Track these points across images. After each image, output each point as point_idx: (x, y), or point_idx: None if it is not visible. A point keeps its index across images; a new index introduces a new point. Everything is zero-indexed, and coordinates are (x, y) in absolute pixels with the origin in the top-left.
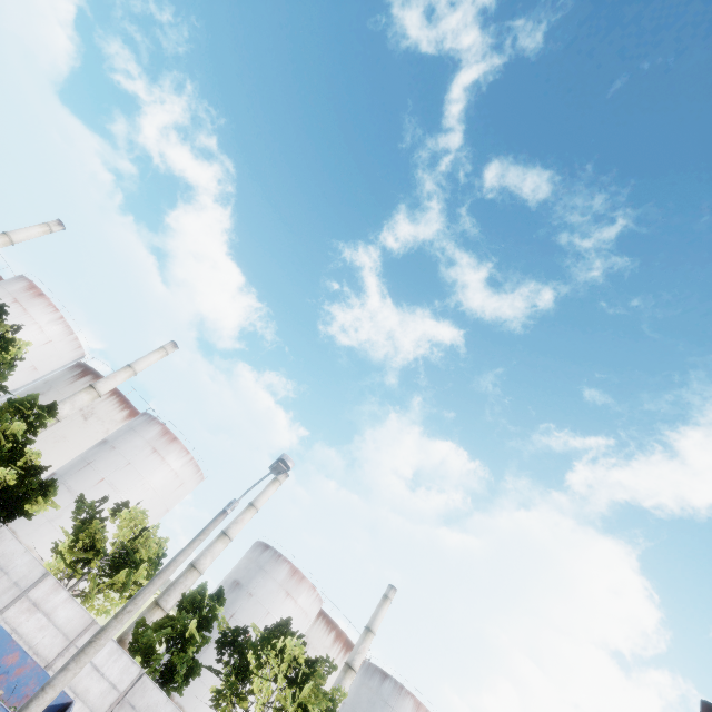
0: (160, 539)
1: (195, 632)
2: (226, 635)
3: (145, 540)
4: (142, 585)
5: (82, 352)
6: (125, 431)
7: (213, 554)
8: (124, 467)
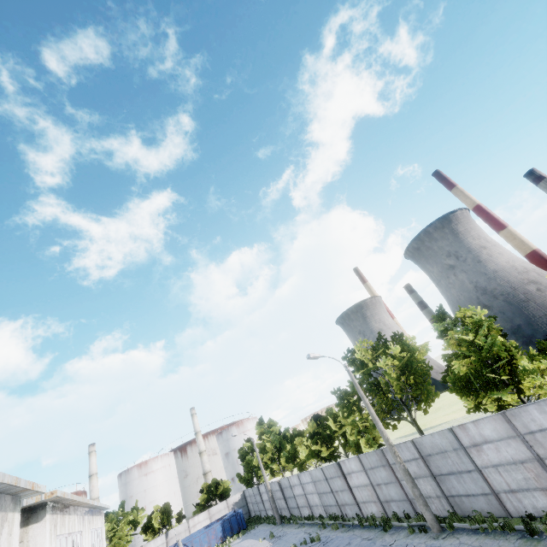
0: None
1: None
2: None
3: None
4: None
5: None
6: None
7: None
8: None
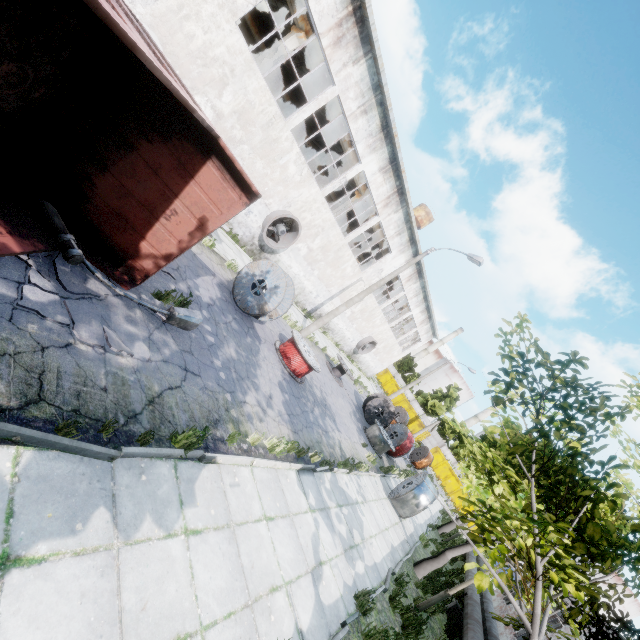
0: None
1: None
2: None
3: None
4: None
5: None
6: None
7: None
8: None
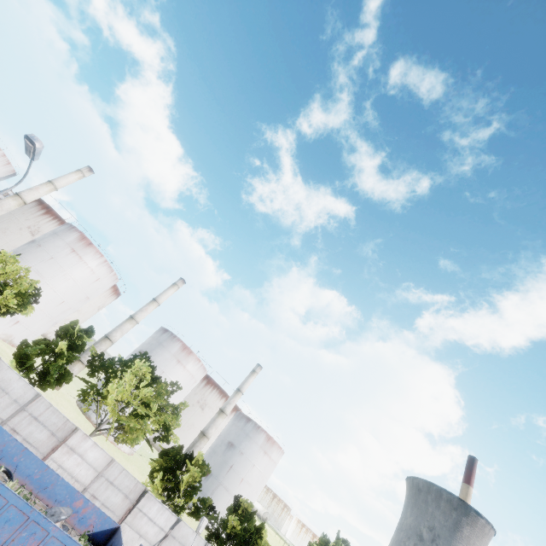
0: (32, 280)
1: (65, 351)
2: (94, 358)
3: (17, 279)
4: (10, 307)
5: (12, 169)
6: (49, 234)
7: (122, 330)
8: (47, 260)
